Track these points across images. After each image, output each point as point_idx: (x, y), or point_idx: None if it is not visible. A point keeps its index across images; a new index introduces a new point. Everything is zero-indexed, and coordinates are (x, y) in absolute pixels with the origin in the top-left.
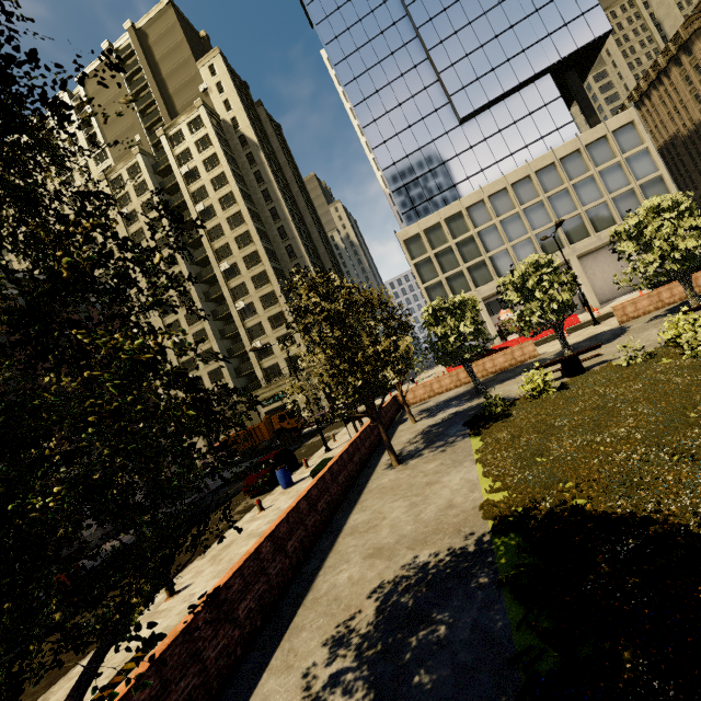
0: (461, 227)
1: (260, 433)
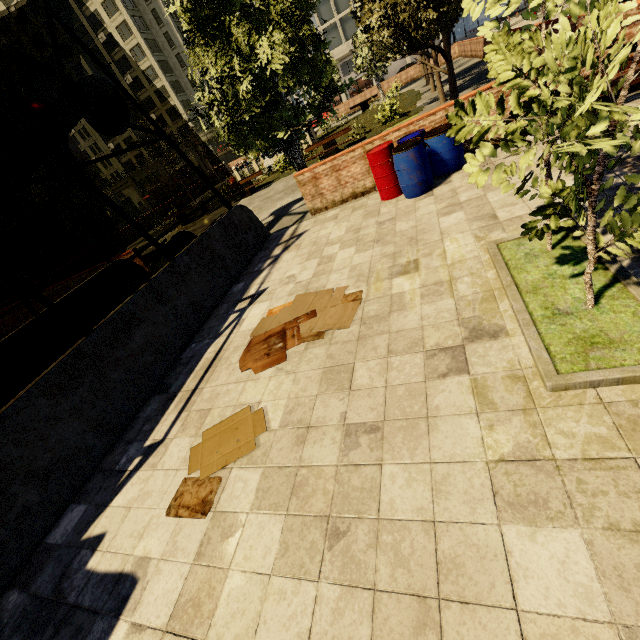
0: None
1: (168, 188)
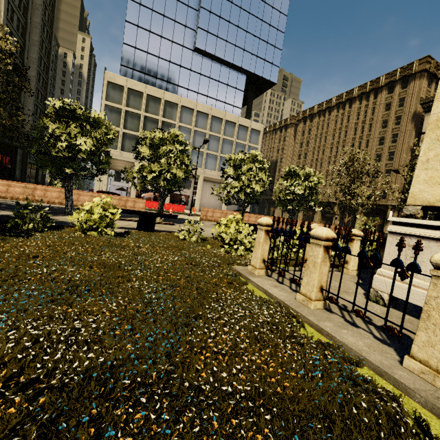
0: (155, 109)
1: None
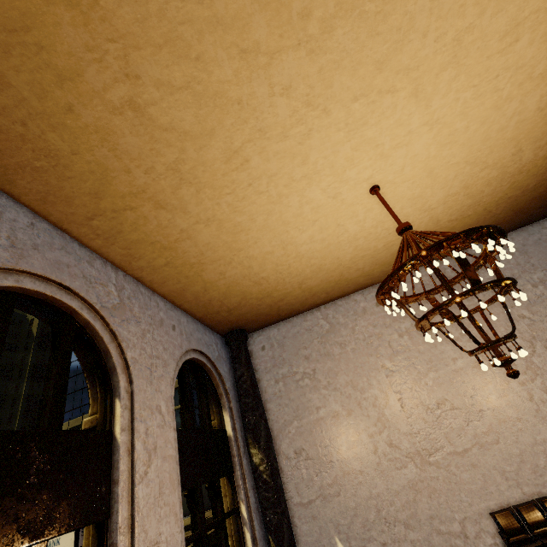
0: None
1: None
